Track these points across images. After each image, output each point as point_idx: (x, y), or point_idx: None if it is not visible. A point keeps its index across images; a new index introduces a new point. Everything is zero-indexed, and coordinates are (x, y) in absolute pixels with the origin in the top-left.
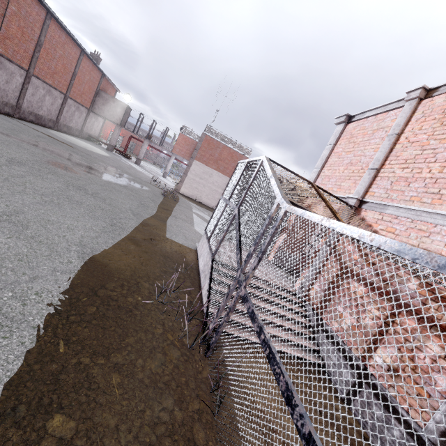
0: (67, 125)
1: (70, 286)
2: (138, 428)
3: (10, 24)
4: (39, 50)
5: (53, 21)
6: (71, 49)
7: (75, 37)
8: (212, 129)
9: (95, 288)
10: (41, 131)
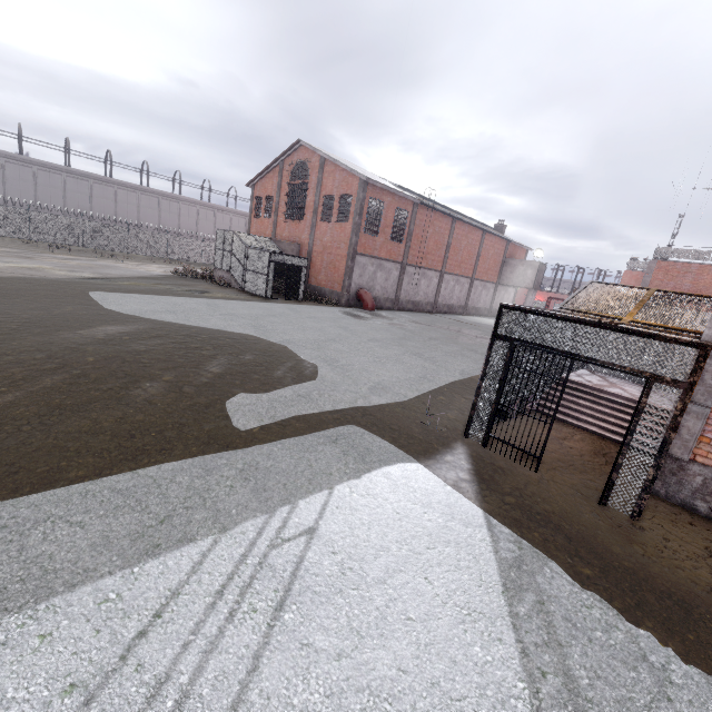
0: (475, 306)
1: (452, 380)
2: (467, 407)
3: (429, 243)
4: (448, 251)
5: (457, 222)
6: (473, 235)
7: (477, 221)
8: (669, 248)
9: (464, 383)
10: (451, 318)
